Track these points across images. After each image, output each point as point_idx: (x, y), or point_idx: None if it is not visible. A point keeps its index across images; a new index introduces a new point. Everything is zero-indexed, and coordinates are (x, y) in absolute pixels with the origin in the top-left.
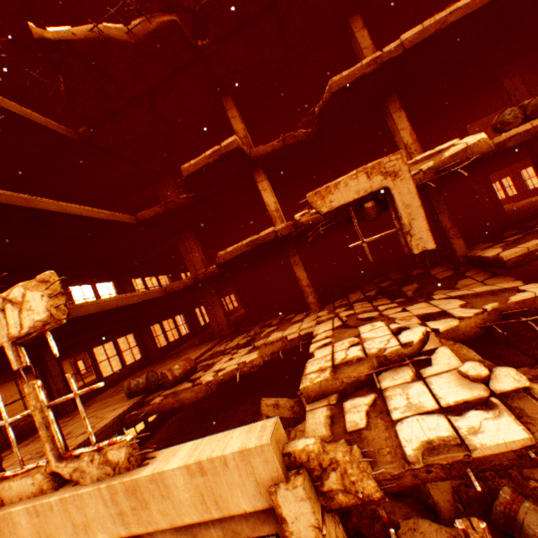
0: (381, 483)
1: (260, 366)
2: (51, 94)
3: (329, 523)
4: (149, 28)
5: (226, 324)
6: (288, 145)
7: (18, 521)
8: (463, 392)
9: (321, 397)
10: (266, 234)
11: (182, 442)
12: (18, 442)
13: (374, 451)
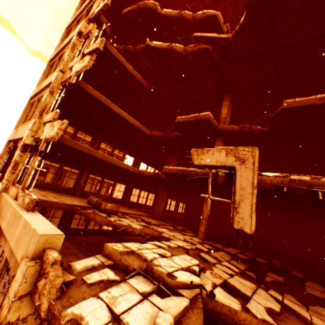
0: (49, 311)
1: (137, 234)
2: (145, 68)
3: (28, 306)
4: (194, 49)
5: (161, 211)
6: (243, 131)
7: (3, 201)
8: (139, 324)
9: (108, 257)
10: (191, 170)
11: (100, 248)
12: (54, 191)
13: (69, 295)
